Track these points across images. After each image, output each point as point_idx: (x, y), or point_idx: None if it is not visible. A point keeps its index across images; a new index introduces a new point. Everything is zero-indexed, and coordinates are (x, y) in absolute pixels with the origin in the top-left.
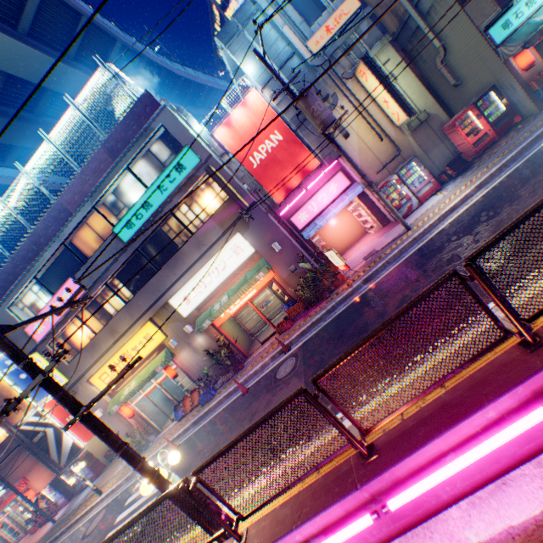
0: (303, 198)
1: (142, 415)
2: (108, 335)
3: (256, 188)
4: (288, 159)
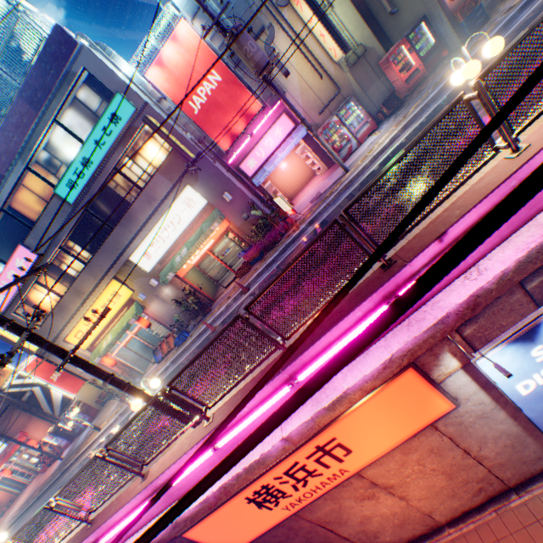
0: (250, 144)
1: (125, 363)
2: (74, 297)
3: (201, 137)
4: (230, 103)
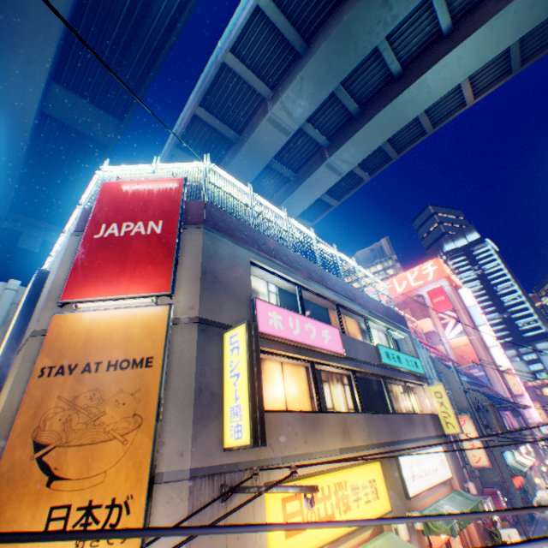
0: None
1: None
2: (337, 427)
3: None
4: None
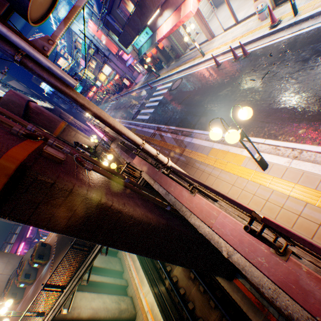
0: (123, 53)
1: (112, 88)
2: (96, 72)
3: (107, 50)
4: (111, 44)
